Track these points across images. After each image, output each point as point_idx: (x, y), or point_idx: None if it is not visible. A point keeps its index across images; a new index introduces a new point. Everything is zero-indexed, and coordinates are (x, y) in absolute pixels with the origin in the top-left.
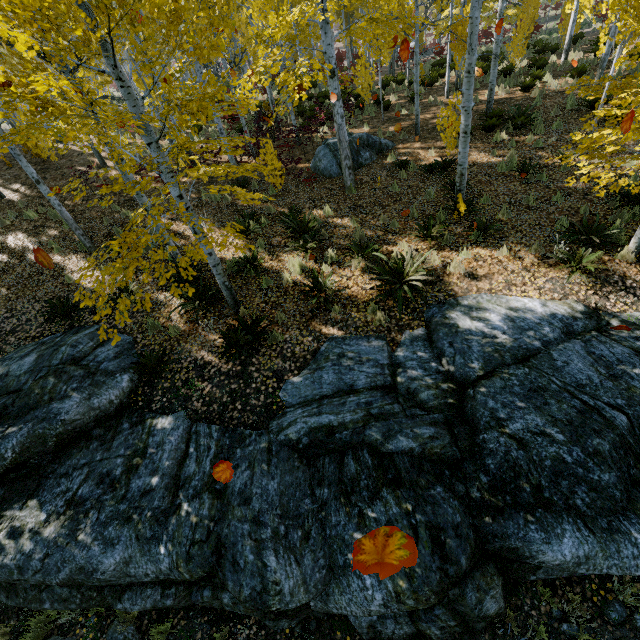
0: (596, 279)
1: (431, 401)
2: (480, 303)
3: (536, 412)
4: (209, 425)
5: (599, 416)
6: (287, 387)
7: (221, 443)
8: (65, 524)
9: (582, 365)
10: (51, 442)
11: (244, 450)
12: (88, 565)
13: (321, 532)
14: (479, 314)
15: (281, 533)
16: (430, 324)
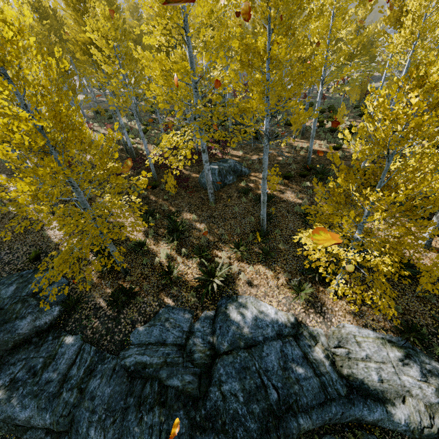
0: (308, 302)
1: (198, 360)
2: (247, 303)
3: (238, 381)
4: (91, 346)
5: (264, 391)
6: (135, 332)
7: (93, 359)
8: (6, 392)
9: (274, 358)
10: (10, 344)
11: (102, 366)
12: (12, 416)
13: (121, 422)
14: (243, 310)
15: (102, 420)
16: (218, 310)
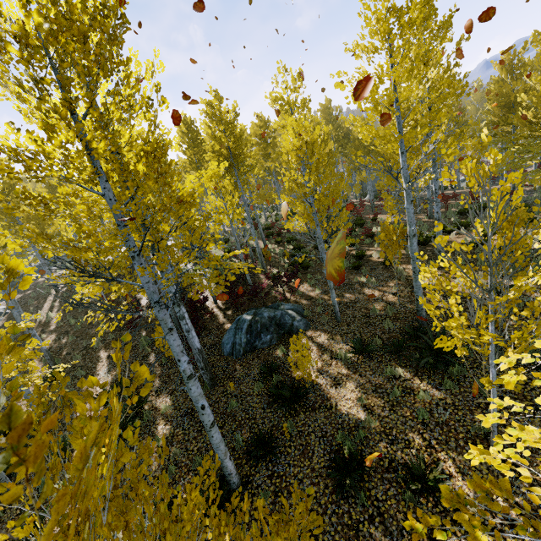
0: None
1: None
2: None
3: None
4: None
5: None
6: None
7: None
8: None
9: None
10: None
11: None
12: None
13: None
14: None
15: None
16: None
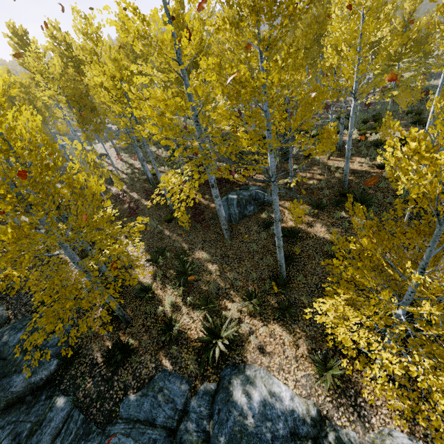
0: (337, 388)
1: None
2: (256, 377)
3: None
4: (80, 413)
5: None
6: (126, 401)
7: (78, 432)
8: None
9: None
10: (2, 404)
11: (85, 443)
12: None
13: None
14: (249, 389)
15: None
16: (219, 383)
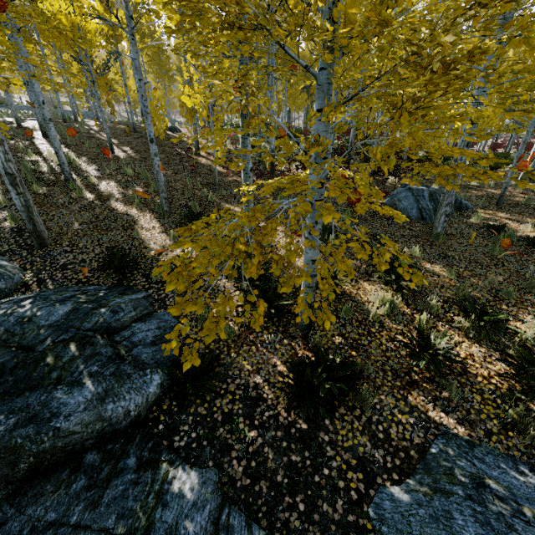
0: None
1: None
2: None
3: None
4: (249, 521)
5: None
6: (383, 503)
7: None
8: None
9: None
10: (24, 463)
11: None
12: None
13: None
14: None
15: None
16: None
